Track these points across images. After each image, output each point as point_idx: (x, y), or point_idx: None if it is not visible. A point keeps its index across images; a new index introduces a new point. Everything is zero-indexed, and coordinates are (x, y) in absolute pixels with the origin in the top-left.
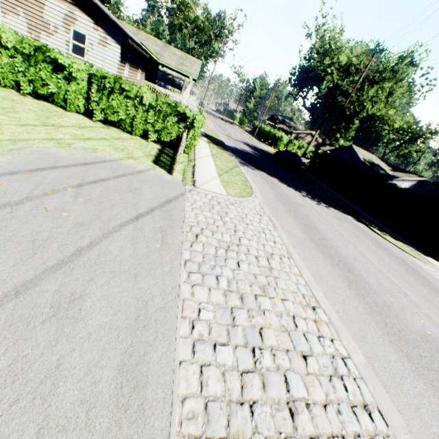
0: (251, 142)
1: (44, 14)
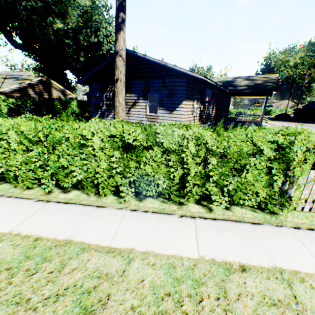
0: None
1: None
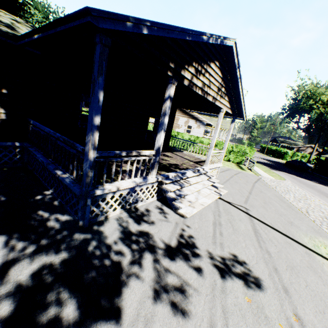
0: (264, 157)
1: (178, 122)
